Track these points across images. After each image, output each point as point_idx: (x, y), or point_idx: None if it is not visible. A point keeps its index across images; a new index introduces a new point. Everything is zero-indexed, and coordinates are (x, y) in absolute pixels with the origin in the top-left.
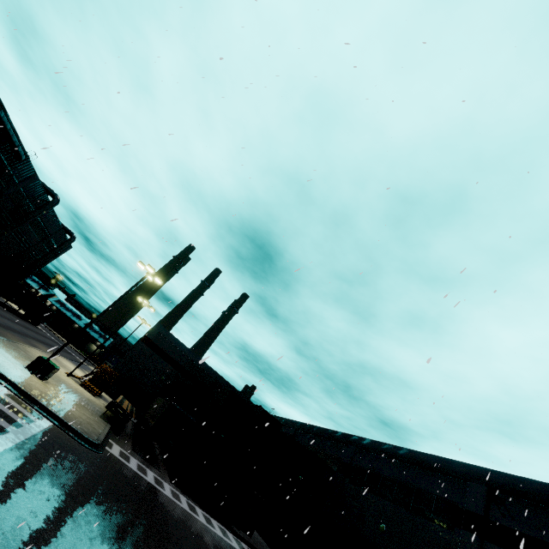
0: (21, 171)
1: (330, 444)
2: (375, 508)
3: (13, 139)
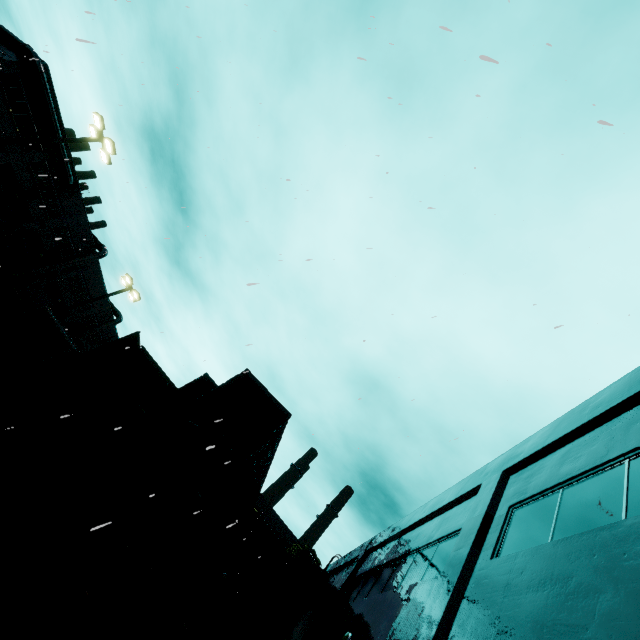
0: (70, 205)
1: (436, 522)
2: (638, 560)
3: (62, 151)
